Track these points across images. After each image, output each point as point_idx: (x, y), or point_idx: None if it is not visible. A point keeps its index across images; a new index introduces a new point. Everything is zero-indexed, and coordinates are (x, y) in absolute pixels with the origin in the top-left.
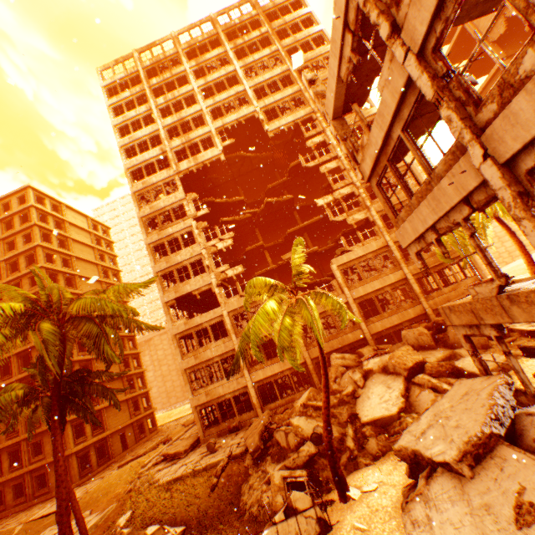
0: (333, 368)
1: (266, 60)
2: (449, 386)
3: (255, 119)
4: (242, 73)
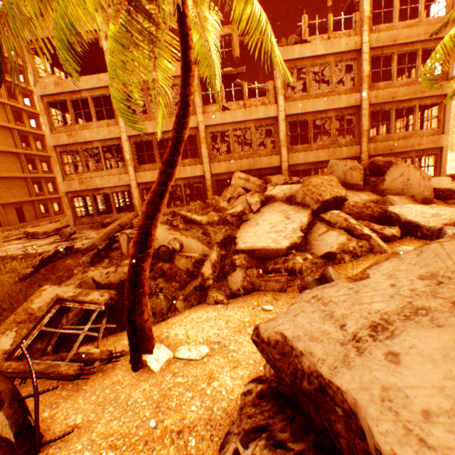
0: (231, 188)
1: None
2: (372, 232)
3: None
4: None
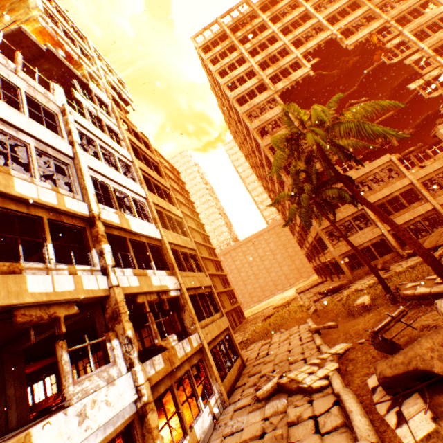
0: None
1: None
2: None
3: (327, 43)
4: (312, 10)
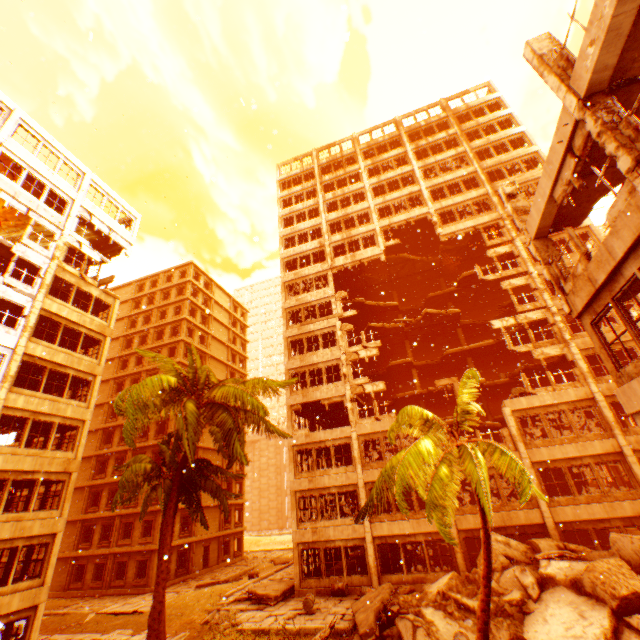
0: None
1: (449, 161)
2: None
3: (426, 220)
4: (420, 173)
